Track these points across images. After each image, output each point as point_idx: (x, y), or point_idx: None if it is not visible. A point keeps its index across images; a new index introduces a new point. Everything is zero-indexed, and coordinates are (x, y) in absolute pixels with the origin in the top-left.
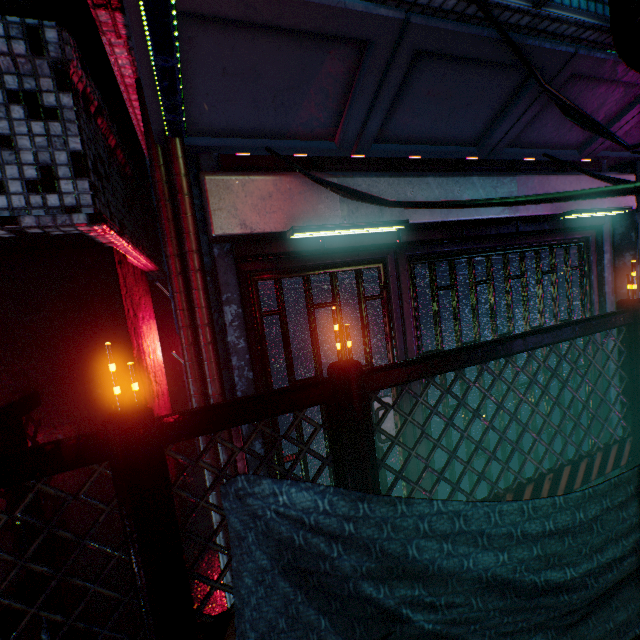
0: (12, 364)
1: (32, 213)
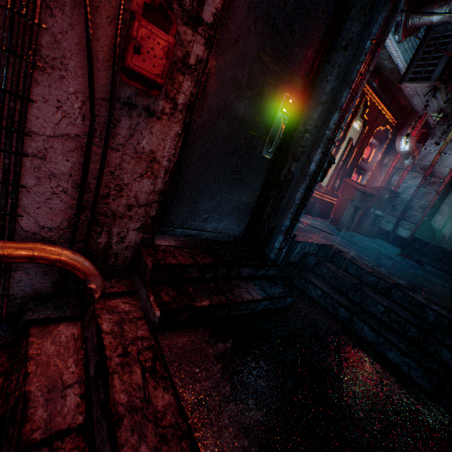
0: None
1: None
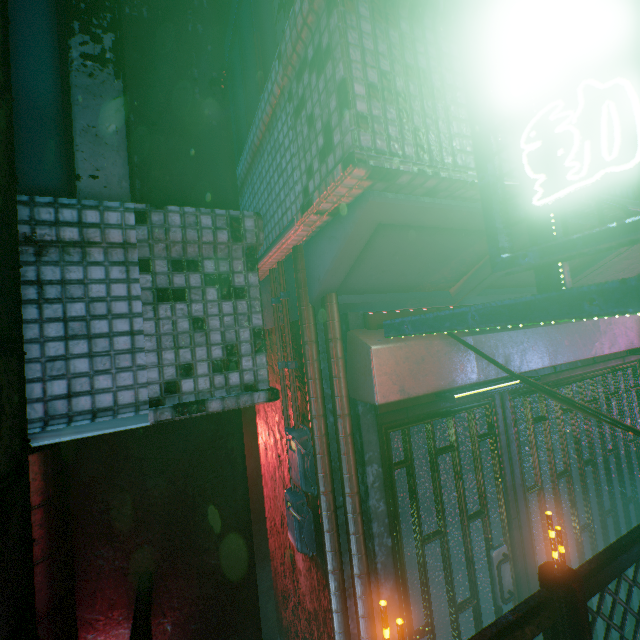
0: (128, 539)
1: (214, 394)
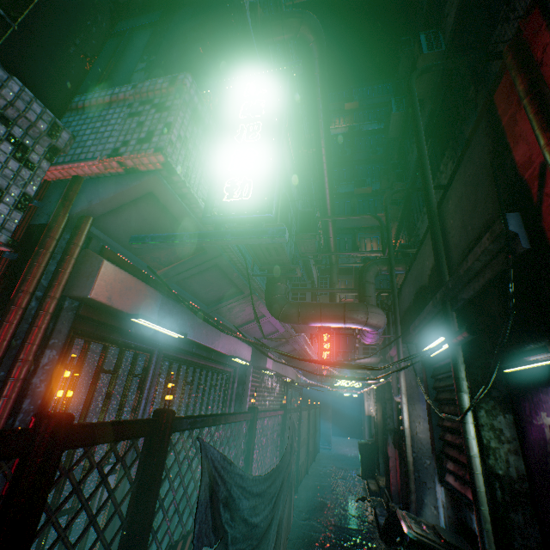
0: None
1: None
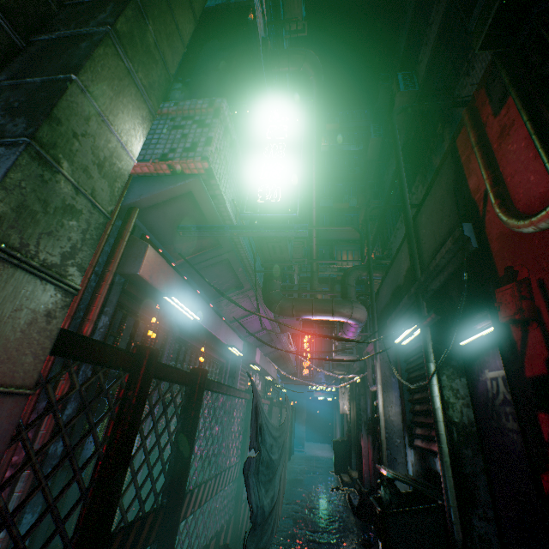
0: None
1: None
